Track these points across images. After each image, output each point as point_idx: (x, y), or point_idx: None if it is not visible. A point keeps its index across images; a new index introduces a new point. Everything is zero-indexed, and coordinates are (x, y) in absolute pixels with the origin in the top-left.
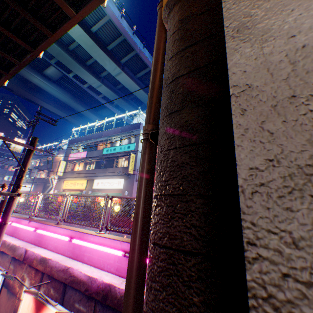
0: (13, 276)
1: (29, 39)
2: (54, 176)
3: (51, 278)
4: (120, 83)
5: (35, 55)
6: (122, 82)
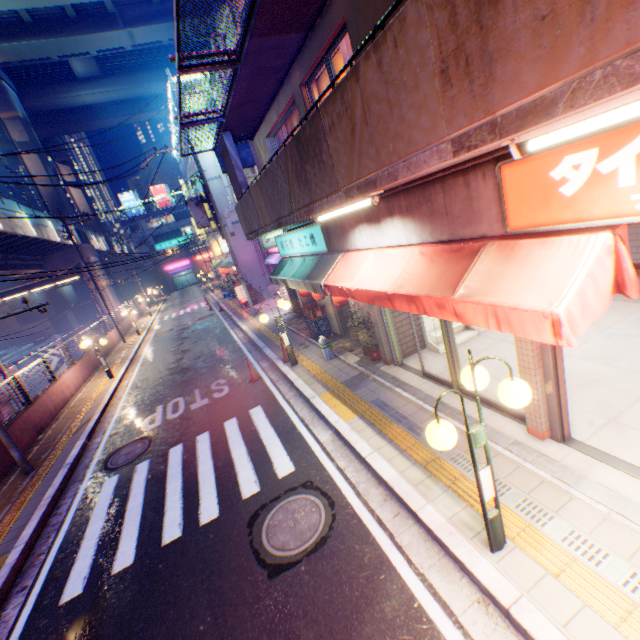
0: None
1: None
2: None
3: None
4: None
5: None
6: None
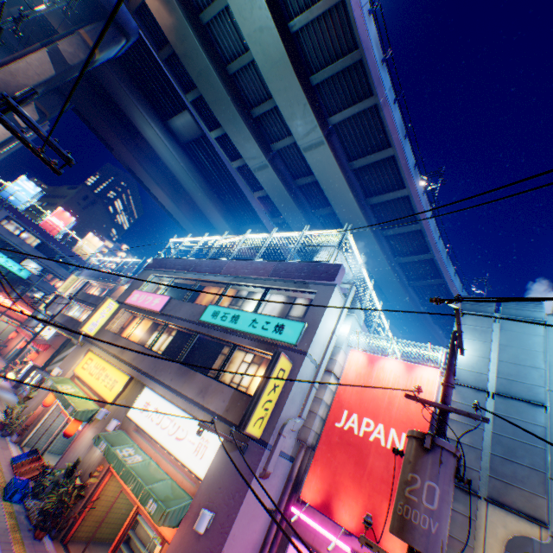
0: None
1: None
2: None
3: None
4: (307, 173)
5: None
6: (315, 169)
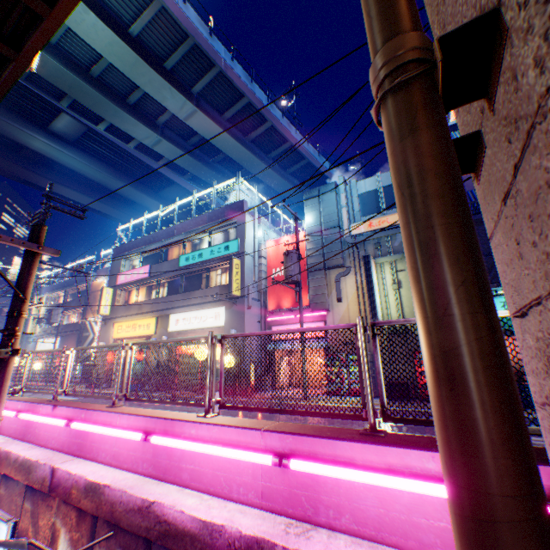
0: (25, 541)
1: (3, 31)
2: (94, 318)
3: (114, 526)
4: (194, 133)
5: (22, 65)
6: (200, 131)
